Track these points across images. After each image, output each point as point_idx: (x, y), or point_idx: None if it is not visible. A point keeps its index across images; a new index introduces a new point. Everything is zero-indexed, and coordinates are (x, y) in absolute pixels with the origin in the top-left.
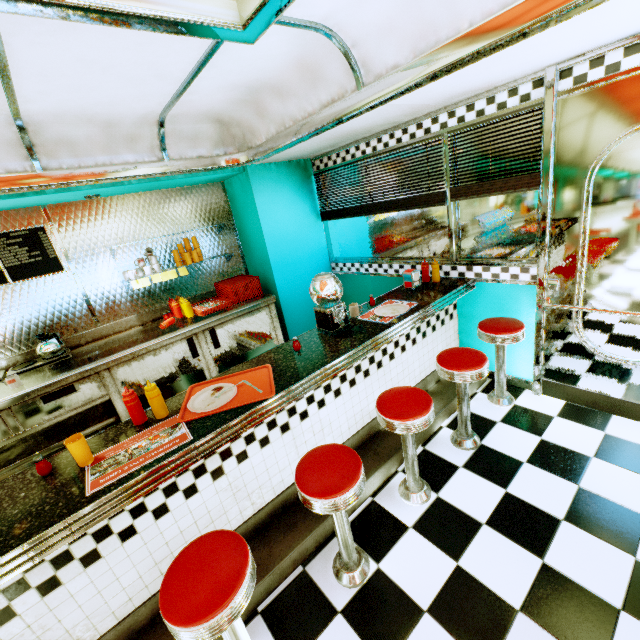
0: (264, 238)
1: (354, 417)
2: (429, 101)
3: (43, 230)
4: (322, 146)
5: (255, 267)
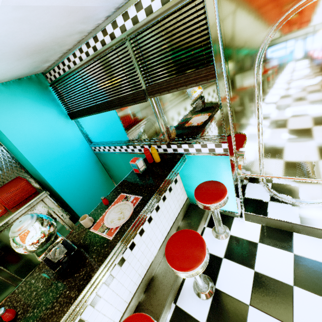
0: (18, 149)
1: (109, 319)
2: (87, 0)
3: None
4: (31, 63)
5: (28, 168)
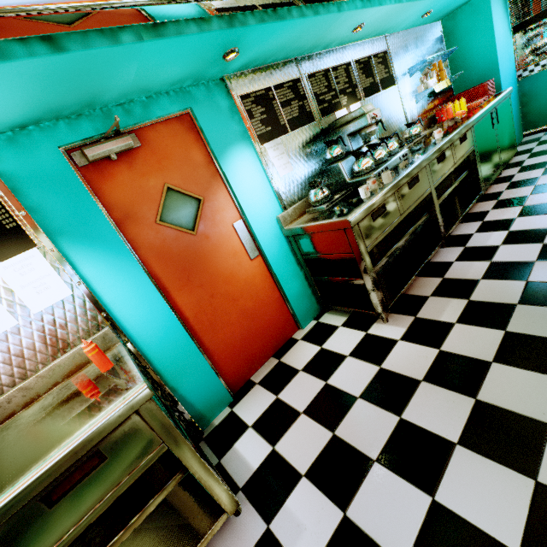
0: (495, 46)
1: None
2: None
3: (386, 54)
4: None
5: (469, 84)
